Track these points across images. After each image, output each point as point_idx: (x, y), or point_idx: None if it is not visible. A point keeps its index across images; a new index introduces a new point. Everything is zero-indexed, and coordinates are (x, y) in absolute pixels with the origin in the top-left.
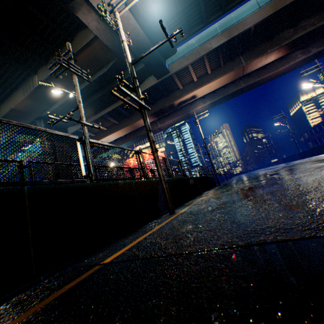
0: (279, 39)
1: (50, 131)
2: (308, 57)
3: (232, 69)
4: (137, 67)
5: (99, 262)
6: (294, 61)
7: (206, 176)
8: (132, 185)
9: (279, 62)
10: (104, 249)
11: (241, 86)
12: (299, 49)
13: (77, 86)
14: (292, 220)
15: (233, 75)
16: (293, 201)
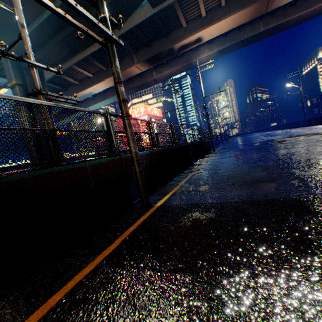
0: None
1: None
2: None
3: (253, 0)
4: None
5: None
6: None
7: (201, 141)
8: (85, 170)
9: None
10: None
11: (260, 29)
12: None
13: None
14: None
15: (253, 10)
16: None
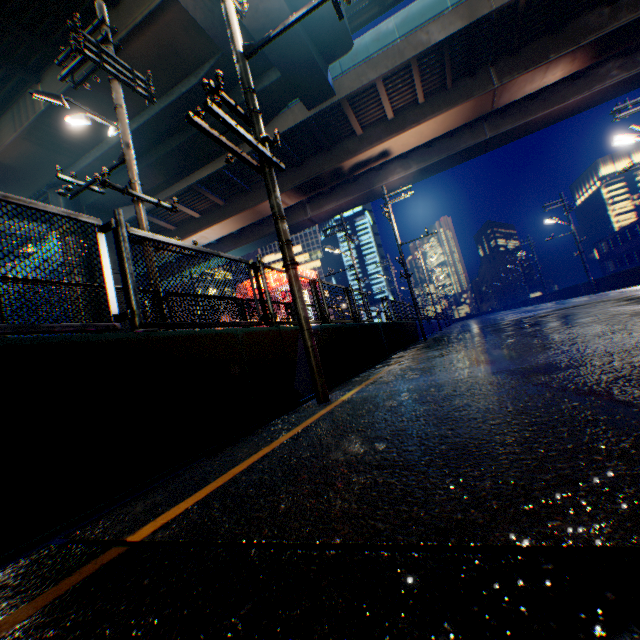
0: (578, 31)
1: (21, 201)
2: (632, 78)
3: (469, 94)
4: (264, 78)
5: (123, 535)
6: (602, 84)
7: (401, 322)
8: (237, 339)
9: (570, 85)
10: (153, 490)
11: (486, 135)
12: (616, 58)
13: (121, 108)
14: (632, 464)
15: (470, 108)
16: (612, 398)
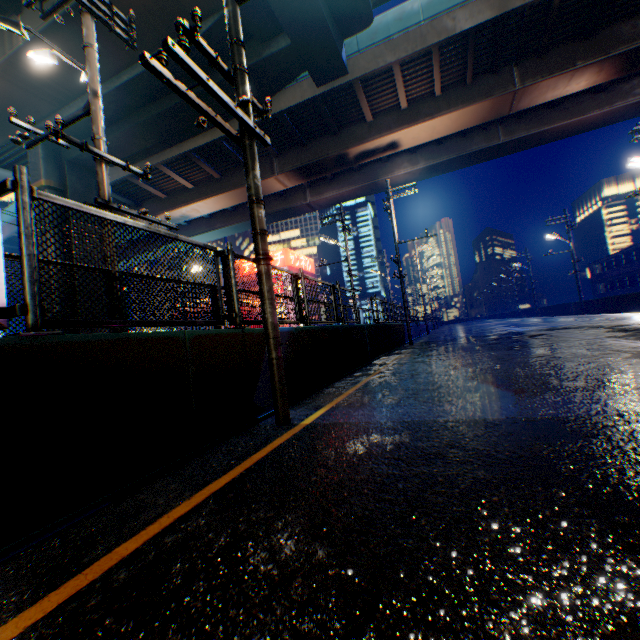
0: (610, 40)
1: None
2: None
3: (489, 93)
4: (273, 44)
5: None
6: (624, 101)
7: (388, 324)
8: (183, 344)
9: (591, 98)
10: (4, 567)
11: (500, 139)
12: None
13: (91, 48)
14: None
15: (488, 108)
16: None
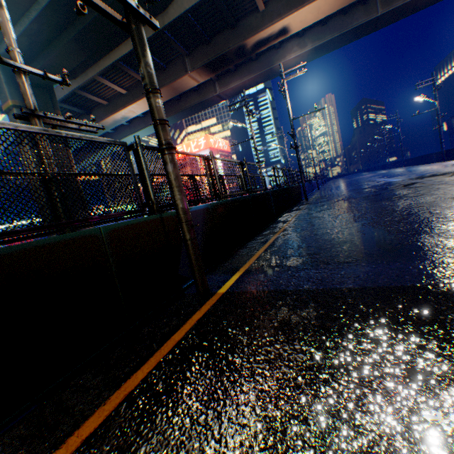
0: None
1: None
2: None
3: None
4: None
5: None
6: None
7: (288, 187)
8: (99, 240)
9: None
10: None
11: (378, 12)
12: None
13: None
14: None
15: None
16: None
